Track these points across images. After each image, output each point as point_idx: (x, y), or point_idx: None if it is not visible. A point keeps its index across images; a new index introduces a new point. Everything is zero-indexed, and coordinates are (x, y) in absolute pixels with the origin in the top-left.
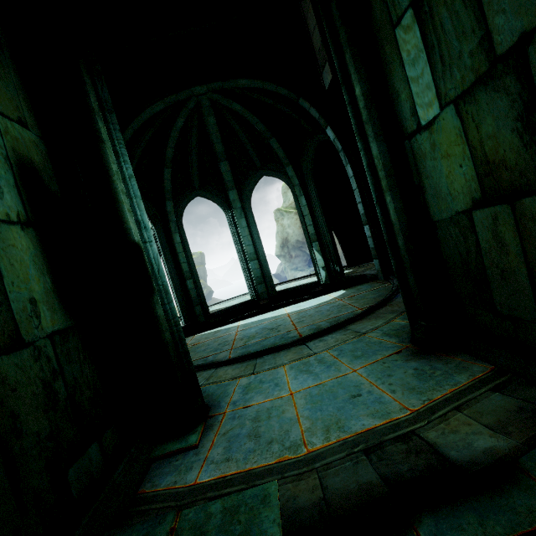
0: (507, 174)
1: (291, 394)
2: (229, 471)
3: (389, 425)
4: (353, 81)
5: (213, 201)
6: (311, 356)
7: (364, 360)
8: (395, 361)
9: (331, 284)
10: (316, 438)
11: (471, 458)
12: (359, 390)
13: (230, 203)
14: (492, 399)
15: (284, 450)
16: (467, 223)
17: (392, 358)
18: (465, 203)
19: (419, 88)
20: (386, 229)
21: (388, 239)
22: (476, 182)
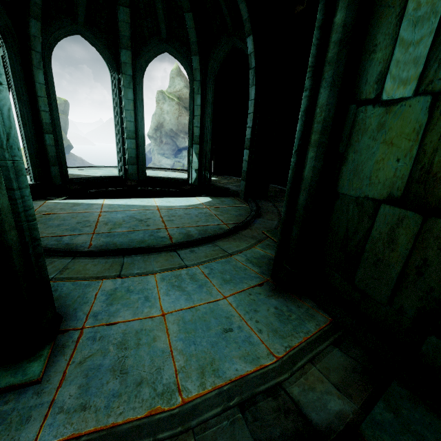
0: (440, 192)
1: (162, 316)
2: (86, 427)
3: (259, 374)
4: (339, 1)
5: (99, 51)
6: (183, 269)
7: (233, 287)
8: (259, 294)
9: (198, 186)
10: (192, 383)
11: (328, 423)
12: (231, 324)
13: (120, 64)
14: (334, 354)
15: (156, 397)
16: (371, 210)
17: (256, 291)
18: (380, 193)
19: (404, 56)
20: (293, 179)
21: (290, 189)
22: (404, 182)
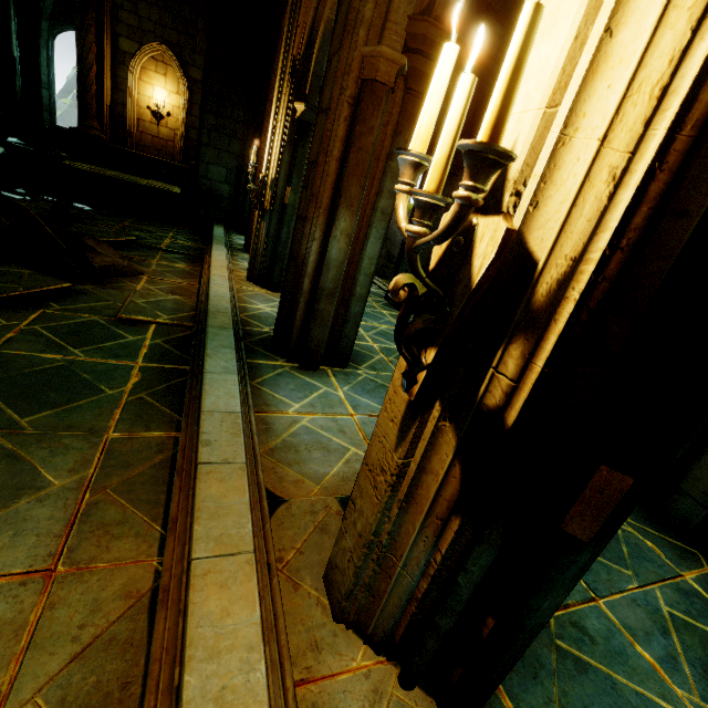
0: None
1: None
2: None
3: None
4: None
5: None
6: None
7: None
8: None
9: None
10: None
11: None
12: None
13: None
14: None
15: None
16: None
17: None
18: None
19: None
20: None
21: None
22: None
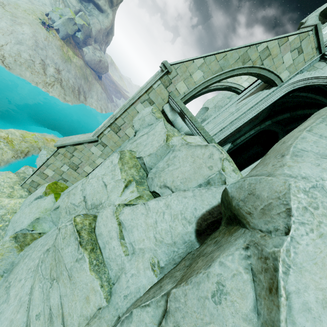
0: None
1: None
2: None
3: None
4: None
5: None
6: None
7: None
8: None
9: None
10: None
11: None
12: None
13: None
14: None
15: None
16: None
17: None
18: None
19: None
20: None
21: None
22: None
